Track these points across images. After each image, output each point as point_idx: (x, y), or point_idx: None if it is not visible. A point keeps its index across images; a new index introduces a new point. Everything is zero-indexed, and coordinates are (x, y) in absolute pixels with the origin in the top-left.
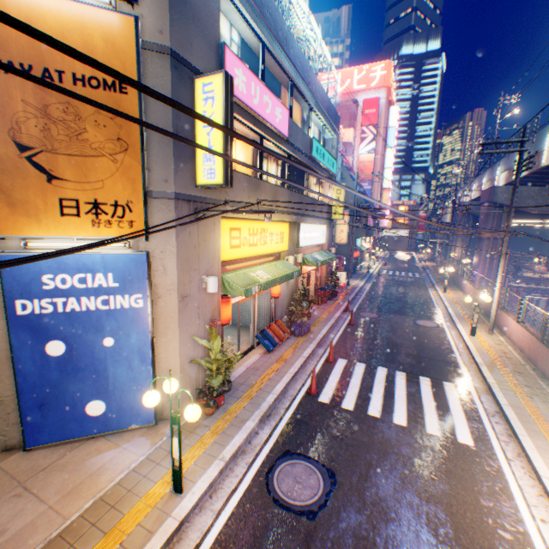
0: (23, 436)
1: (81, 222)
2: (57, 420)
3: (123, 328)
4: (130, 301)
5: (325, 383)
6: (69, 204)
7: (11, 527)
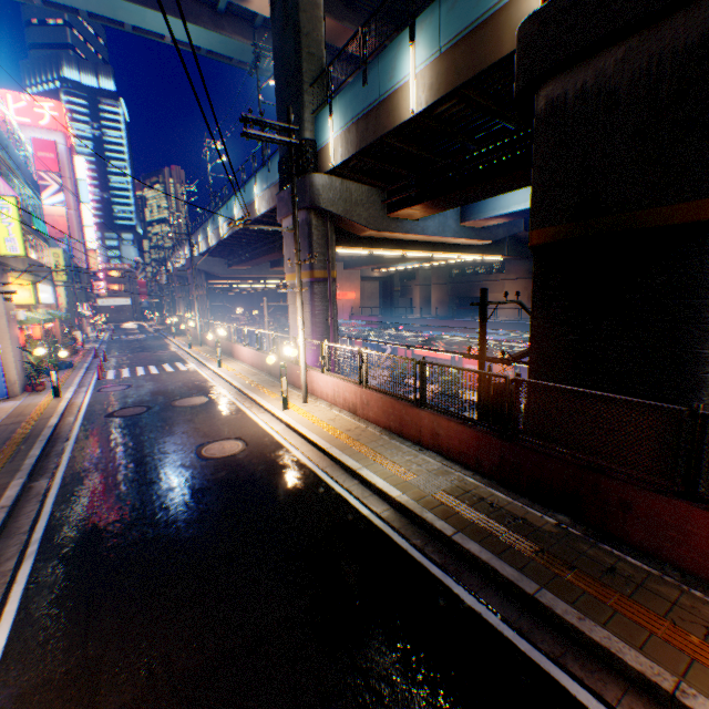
0: None
1: None
2: None
3: None
4: None
5: (108, 376)
6: None
7: None
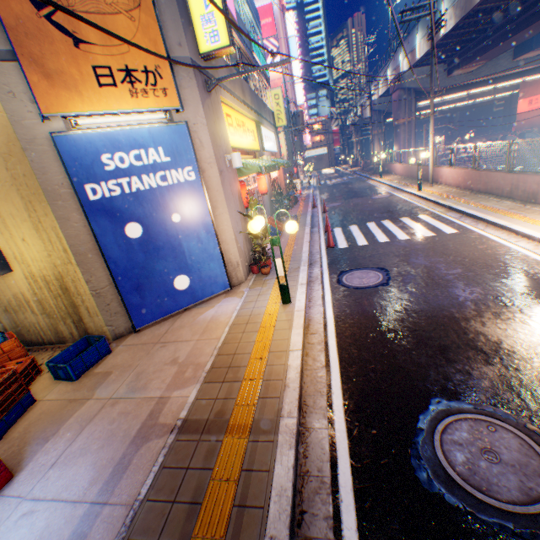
0: (127, 323)
1: (119, 94)
2: (154, 300)
3: (184, 203)
4: (184, 175)
5: (336, 240)
6: (103, 74)
7: (180, 355)
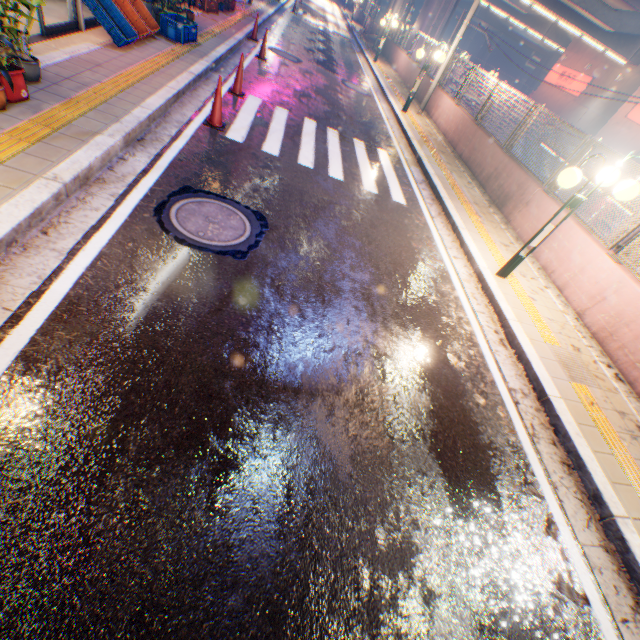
0: None
1: None
2: None
3: None
4: None
5: (234, 120)
6: None
7: None
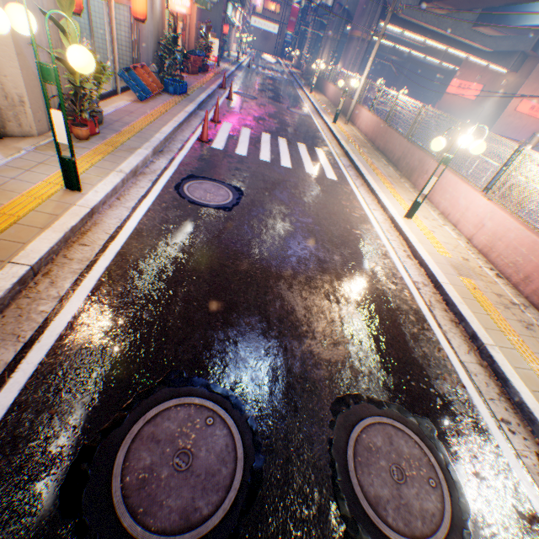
0: None
1: None
2: None
3: None
4: None
5: (215, 137)
6: None
7: None
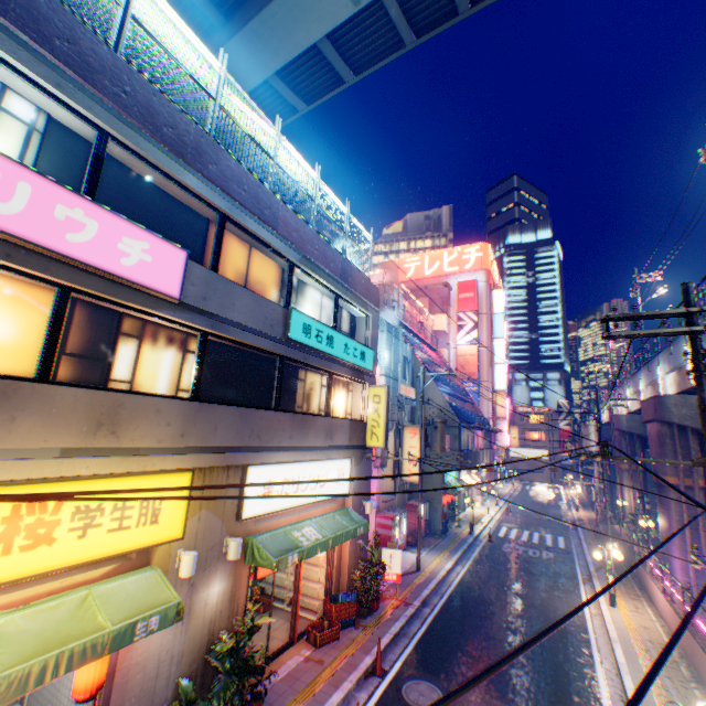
0: None
1: None
2: None
3: None
4: None
5: None
6: None
7: None
